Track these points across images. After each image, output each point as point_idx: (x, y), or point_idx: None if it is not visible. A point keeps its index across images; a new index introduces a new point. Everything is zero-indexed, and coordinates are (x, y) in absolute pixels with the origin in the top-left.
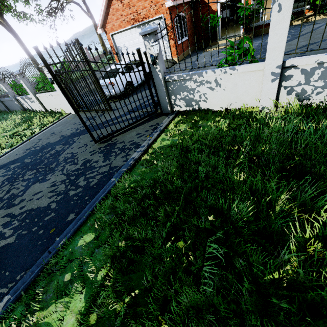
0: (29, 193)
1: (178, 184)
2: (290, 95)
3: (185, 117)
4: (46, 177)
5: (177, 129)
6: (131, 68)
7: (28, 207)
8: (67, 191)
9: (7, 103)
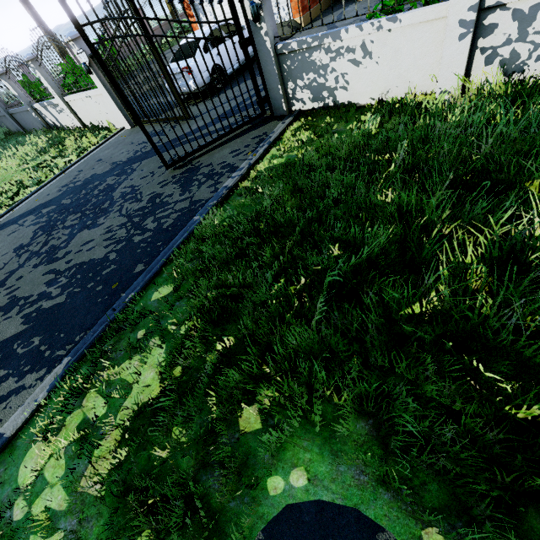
0: (76, 243)
1: (293, 216)
2: (491, 65)
3: (310, 120)
4: (97, 221)
5: (296, 139)
6: (220, 40)
7: (77, 260)
8: (130, 237)
9: (20, 117)
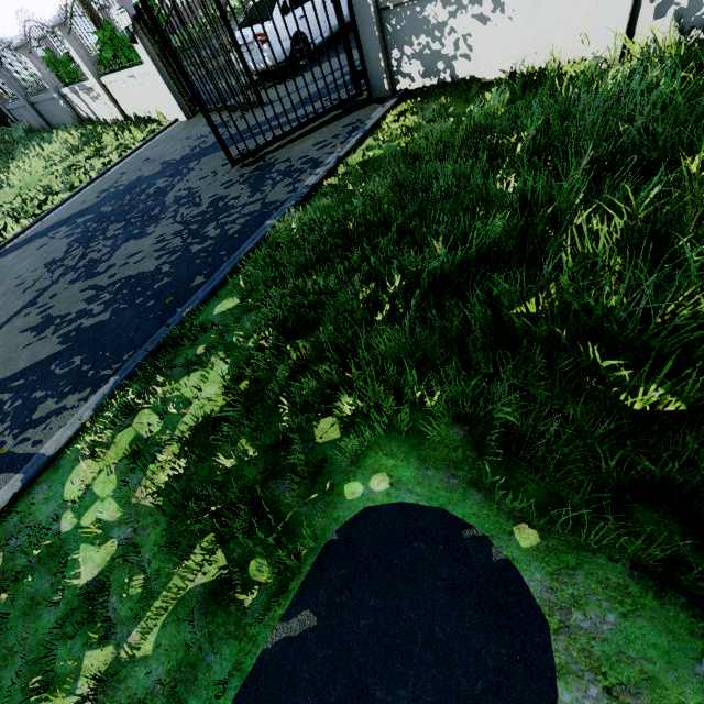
0: (121, 255)
1: (389, 216)
2: (662, 18)
3: (420, 101)
4: (146, 229)
5: (400, 126)
6: None
7: (122, 274)
8: (186, 246)
9: (45, 108)
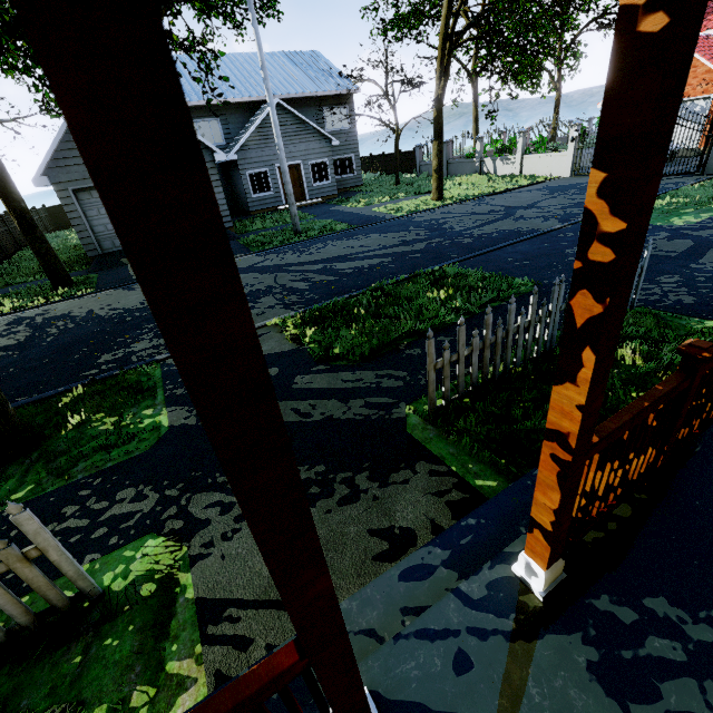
0: None
1: None
2: None
3: None
4: None
5: None
6: None
7: None
8: None
9: (456, 166)
